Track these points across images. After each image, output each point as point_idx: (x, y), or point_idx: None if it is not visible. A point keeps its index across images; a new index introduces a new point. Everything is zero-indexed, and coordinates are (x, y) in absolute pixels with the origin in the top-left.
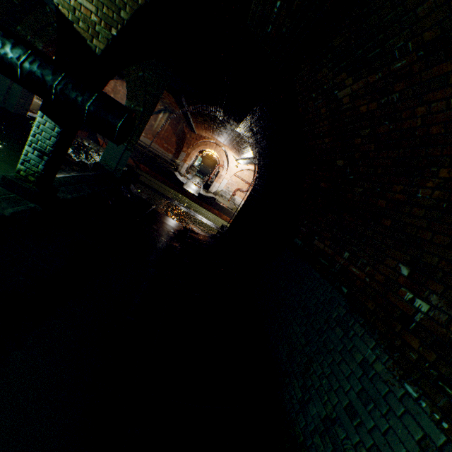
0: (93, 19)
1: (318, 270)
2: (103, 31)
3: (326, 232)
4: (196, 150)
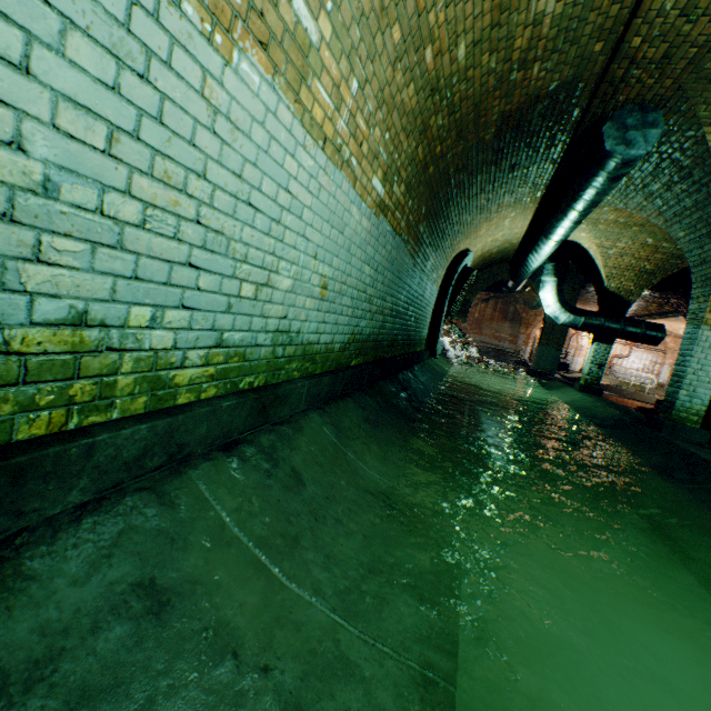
0: (630, 288)
1: None
2: (635, 291)
3: None
4: (537, 327)
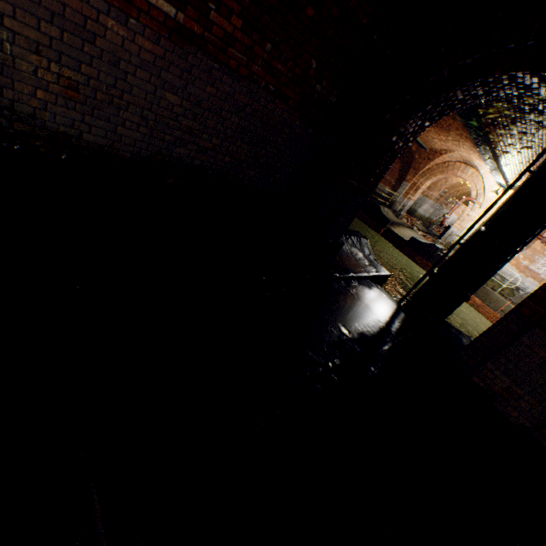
0: None
1: None
2: None
3: None
4: (427, 178)
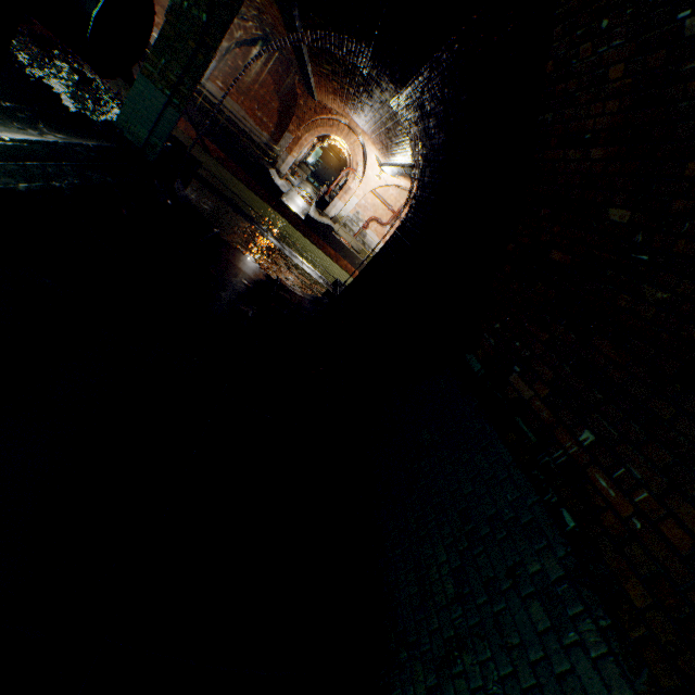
0: None
1: (511, 444)
2: None
3: (544, 366)
4: (313, 134)
